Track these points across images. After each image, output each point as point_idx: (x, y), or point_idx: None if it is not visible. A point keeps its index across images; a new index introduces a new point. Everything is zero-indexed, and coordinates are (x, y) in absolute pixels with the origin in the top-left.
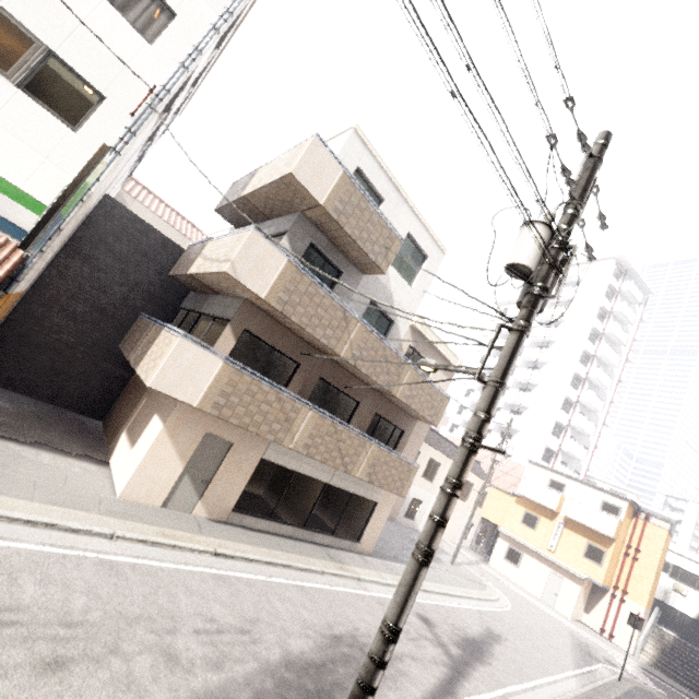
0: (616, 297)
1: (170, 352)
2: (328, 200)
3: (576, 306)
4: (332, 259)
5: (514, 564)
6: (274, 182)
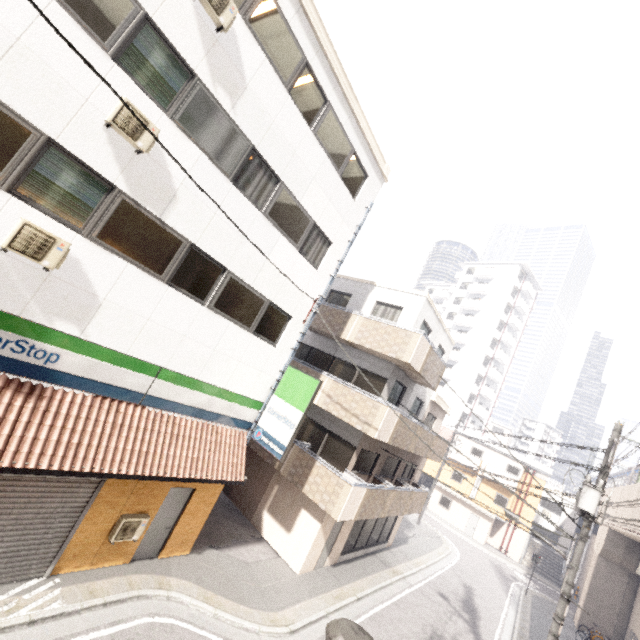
0: (518, 295)
1: (348, 497)
2: (421, 367)
3: (489, 300)
4: (403, 383)
5: (446, 508)
6: (388, 356)
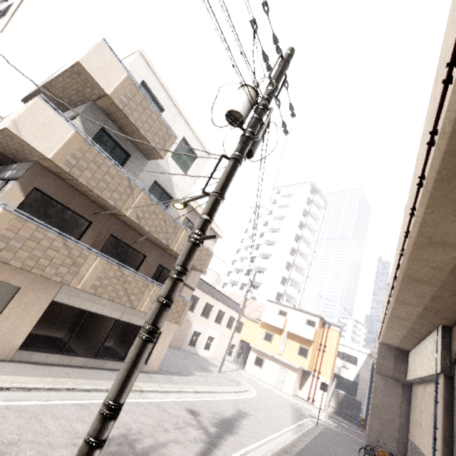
0: (311, 204)
1: None
2: (114, 92)
3: (291, 208)
4: (122, 144)
5: (260, 366)
6: (67, 71)
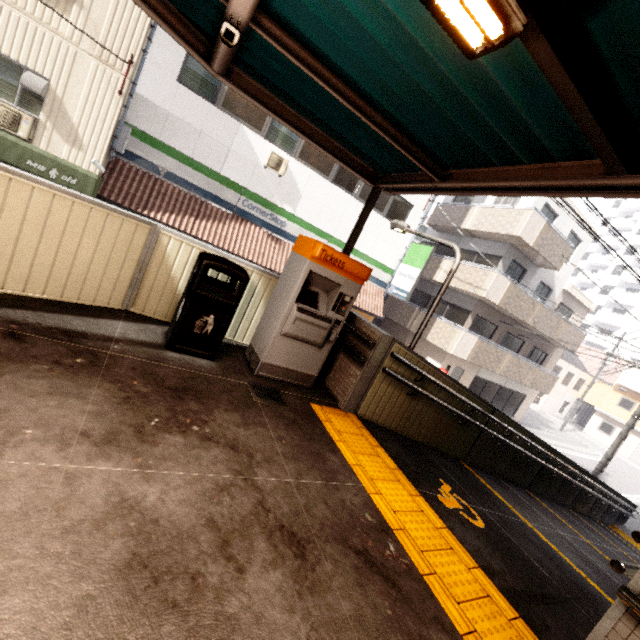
0: None
1: (459, 338)
2: (534, 242)
3: None
4: (522, 264)
5: (607, 433)
6: (500, 234)
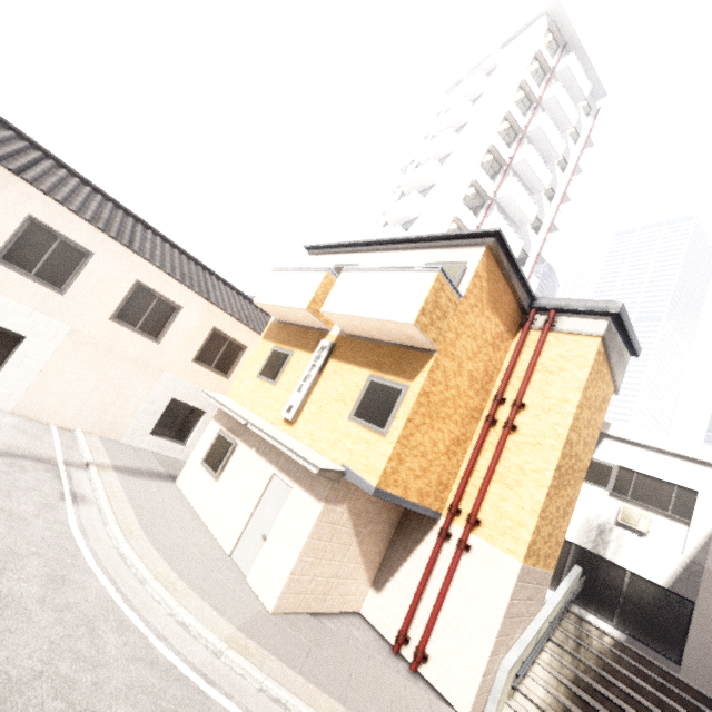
0: (548, 79)
1: None
2: None
3: (485, 97)
4: None
5: (213, 470)
6: None
